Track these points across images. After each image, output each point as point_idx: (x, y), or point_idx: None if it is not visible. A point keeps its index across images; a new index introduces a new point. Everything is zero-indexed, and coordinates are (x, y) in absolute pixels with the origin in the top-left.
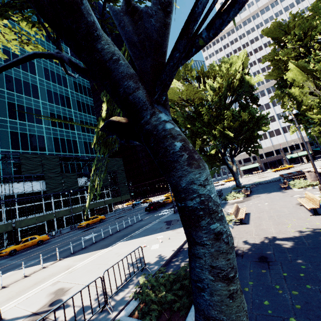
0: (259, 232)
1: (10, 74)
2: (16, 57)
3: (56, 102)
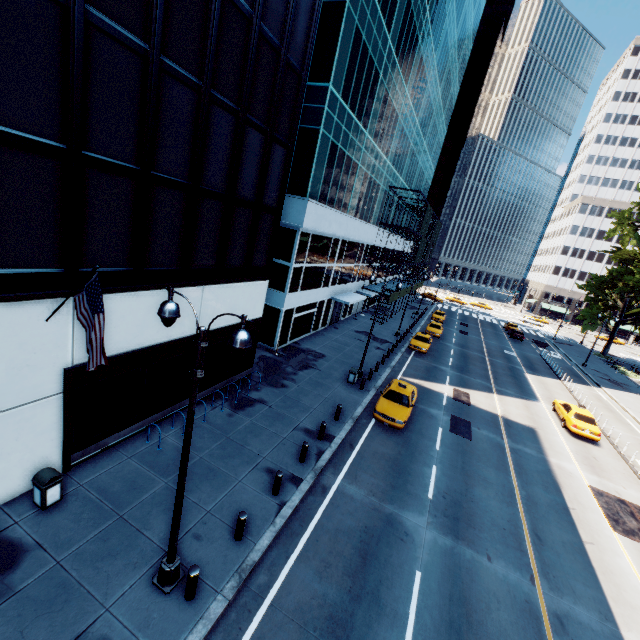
0: None
1: (448, 29)
2: None
3: (444, 95)
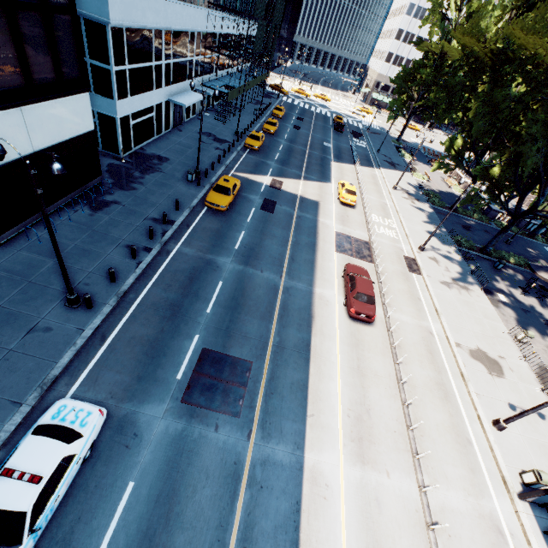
0: (436, 188)
1: None
2: None
3: None
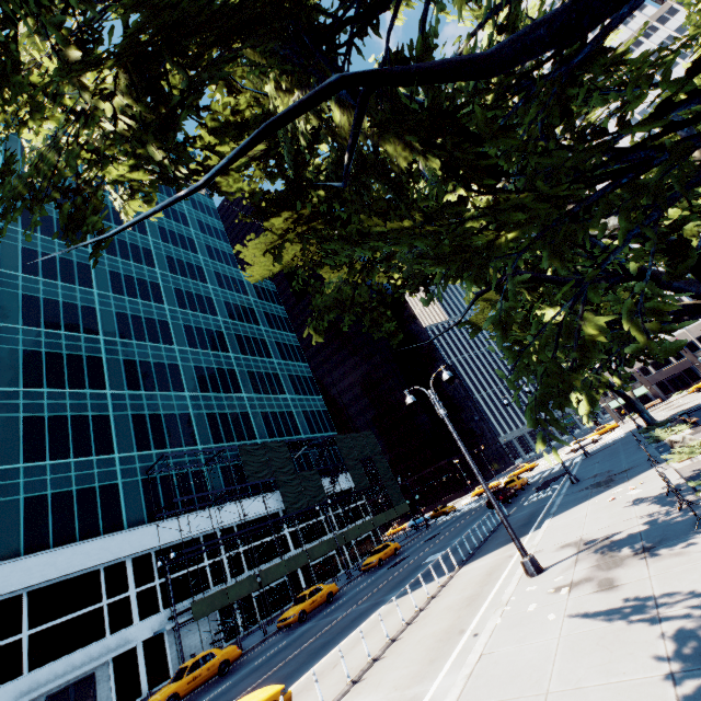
0: None
1: (189, 323)
2: (190, 296)
3: (251, 351)
